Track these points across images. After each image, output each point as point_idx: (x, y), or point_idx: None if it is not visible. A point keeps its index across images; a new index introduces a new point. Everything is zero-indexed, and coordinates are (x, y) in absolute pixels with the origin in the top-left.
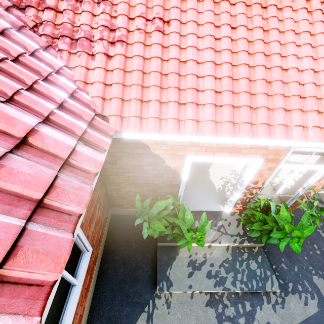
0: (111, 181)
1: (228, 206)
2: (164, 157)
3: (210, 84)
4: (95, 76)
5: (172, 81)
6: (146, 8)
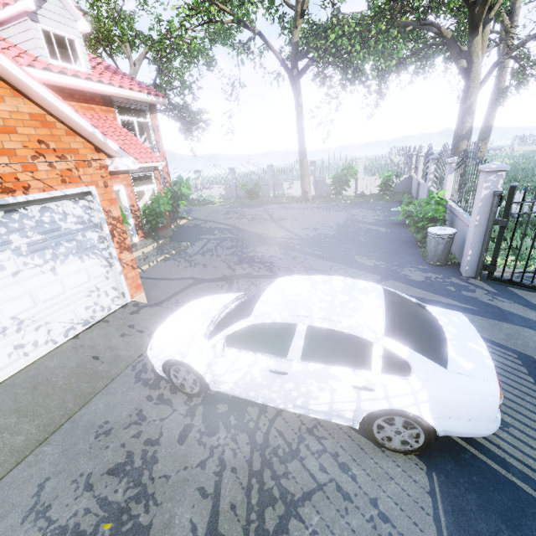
0: None
1: (134, 235)
2: None
3: None
4: None
5: None
6: None
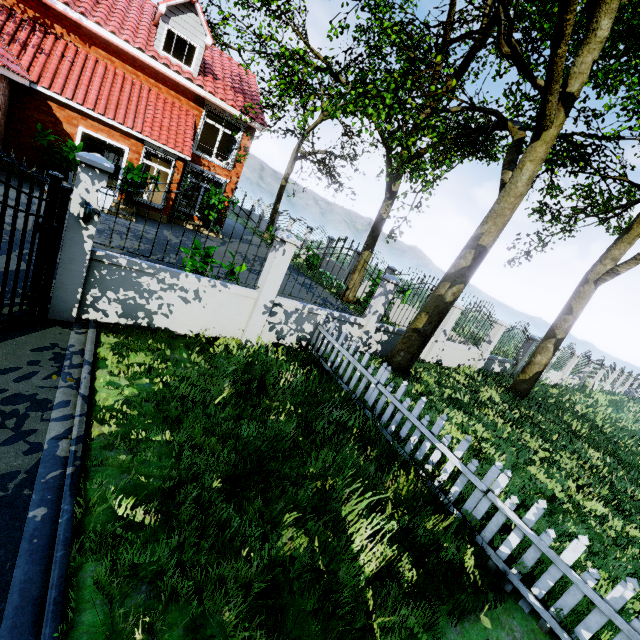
0: (14, 127)
1: (116, 192)
2: (63, 121)
3: (95, 93)
4: (26, 58)
5: (73, 82)
6: (64, 51)
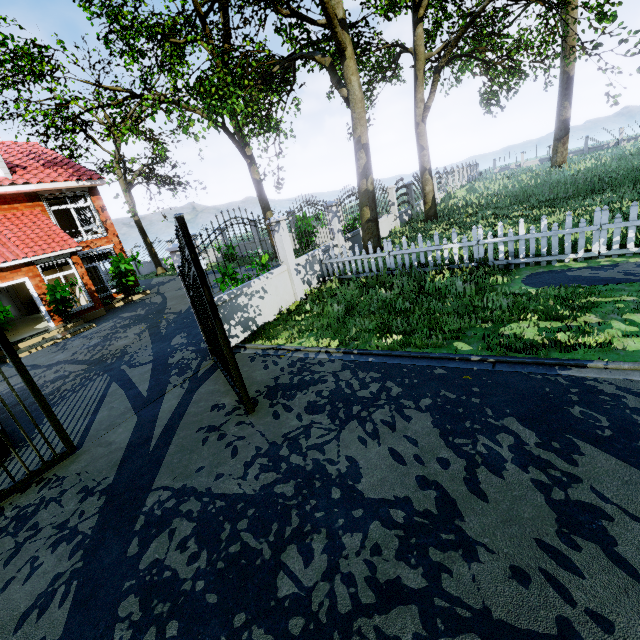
0: None
1: (48, 321)
2: None
3: None
4: None
5: None
6: None
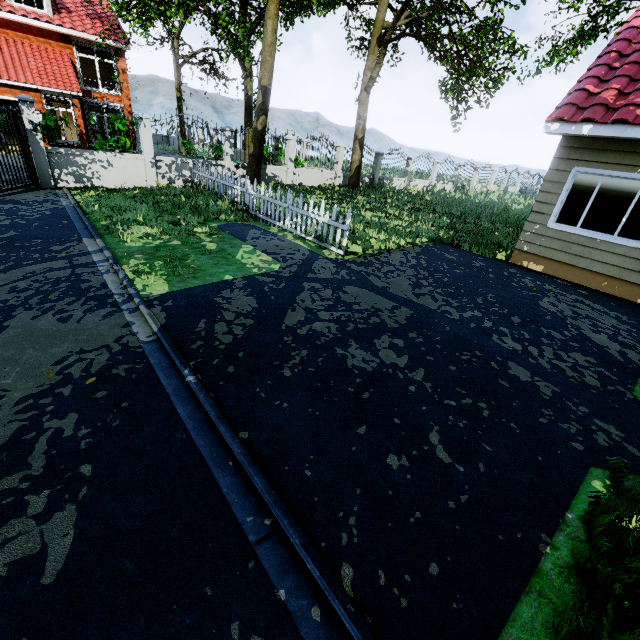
0: None
1: None
2: None
3: None
4: None
5: None
6: None
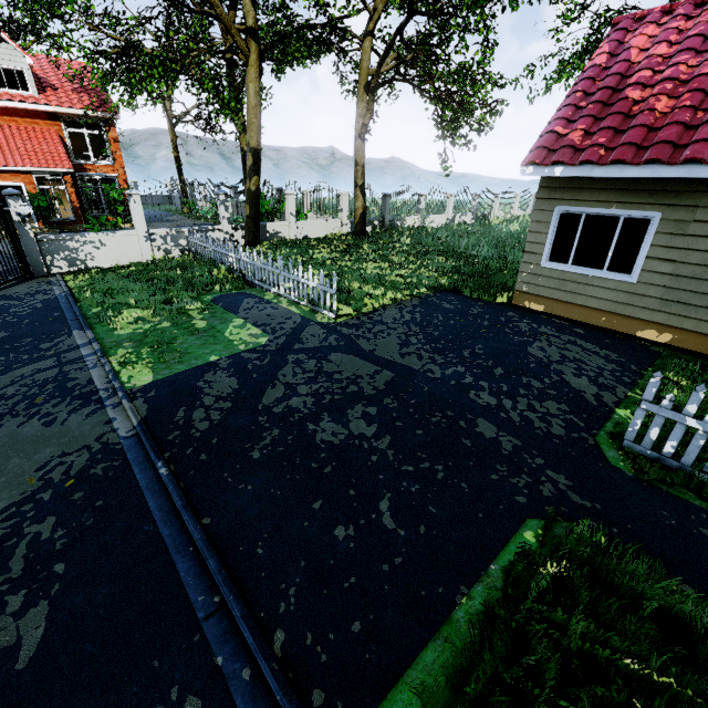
0: None
1: (34, 221)
2: None
3: None
4: None
5: None
6: None
